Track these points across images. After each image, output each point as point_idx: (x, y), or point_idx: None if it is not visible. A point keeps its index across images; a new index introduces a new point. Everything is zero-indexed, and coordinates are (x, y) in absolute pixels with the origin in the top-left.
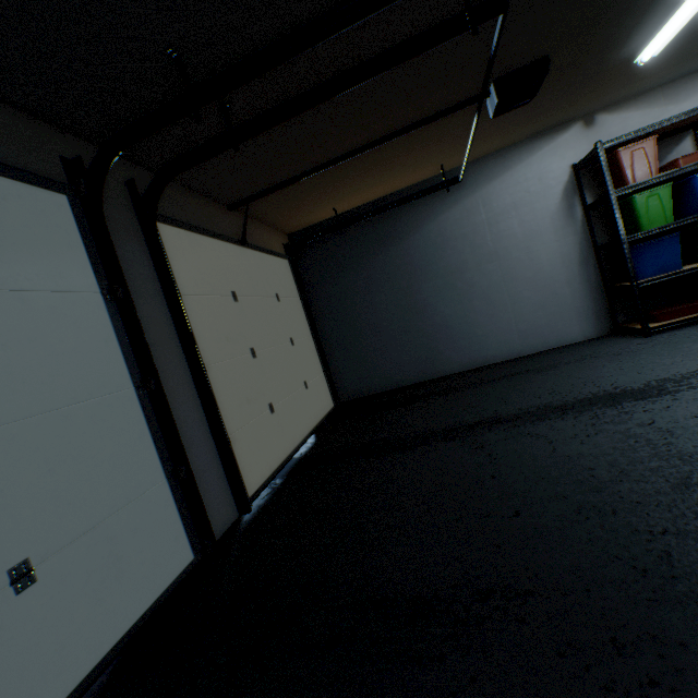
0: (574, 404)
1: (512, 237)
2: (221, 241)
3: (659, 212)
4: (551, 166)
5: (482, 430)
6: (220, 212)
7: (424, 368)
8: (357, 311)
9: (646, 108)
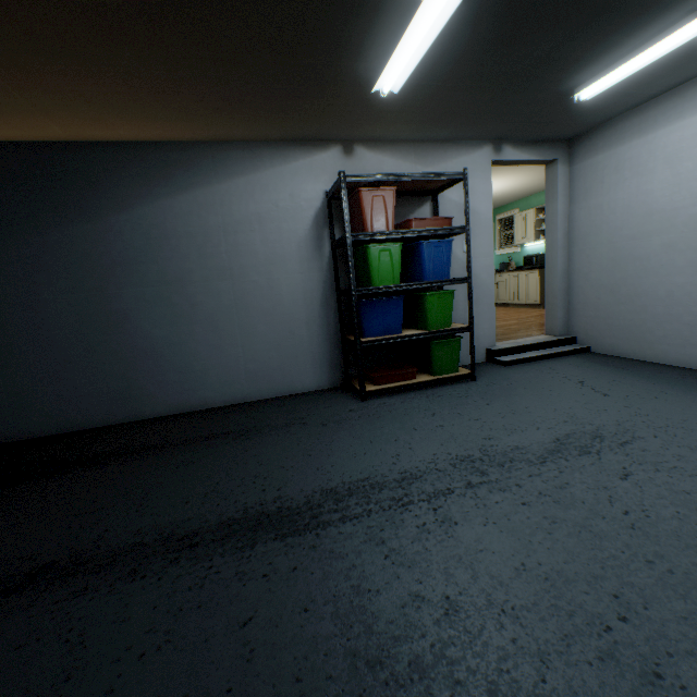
0: (208, 532)
1: (252, 255)
2: None
3: (389, 269)
4: (306, 184)
5: (25, 598)
6: None
7: (114, 406)
8: (2, 308)
9: (400, 158)
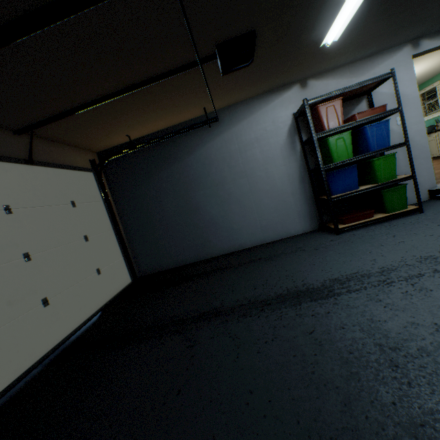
0: (272, 299)
1: (255, 161)
2: None
3: (344, 150)
4: (280, 113)
5: (203, 323)
6: (3, 135)
7: (199, 251)
8: (150, 210)
9: (339, 78)
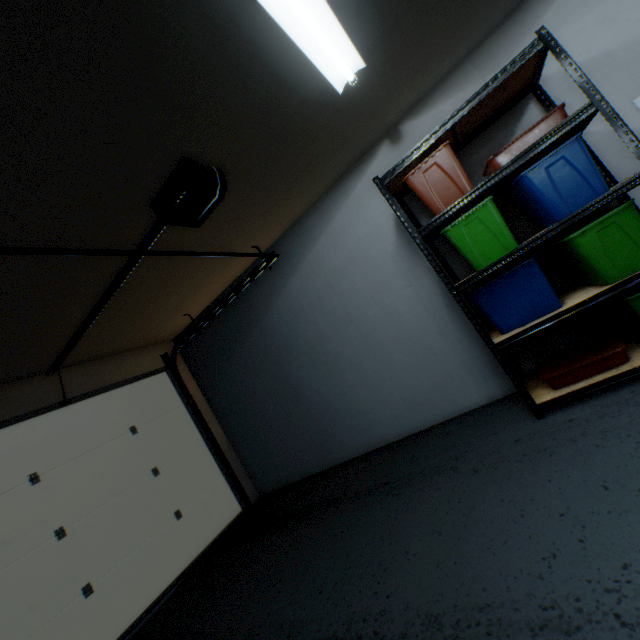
0: None
1: (359, 294)
2: (22, 422)
3: (490, 239)
4: (372, 202)
5: None
6: (33, 384)
7: (322, 454)
8: (245, 401)
9: (458, 92)
